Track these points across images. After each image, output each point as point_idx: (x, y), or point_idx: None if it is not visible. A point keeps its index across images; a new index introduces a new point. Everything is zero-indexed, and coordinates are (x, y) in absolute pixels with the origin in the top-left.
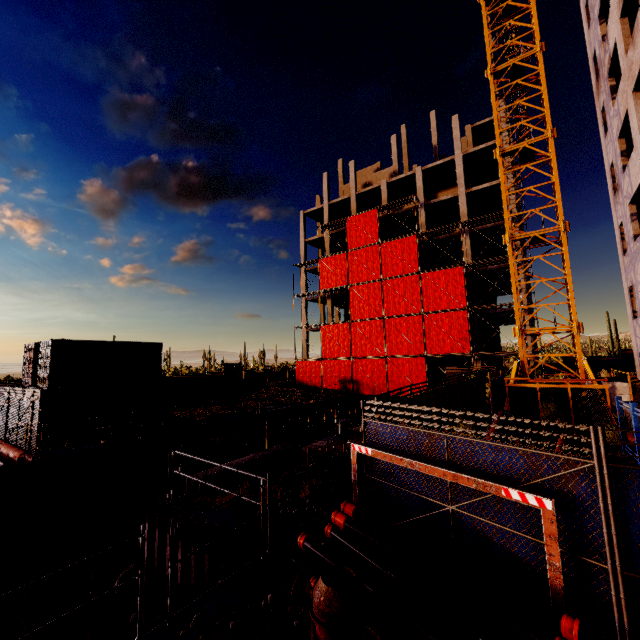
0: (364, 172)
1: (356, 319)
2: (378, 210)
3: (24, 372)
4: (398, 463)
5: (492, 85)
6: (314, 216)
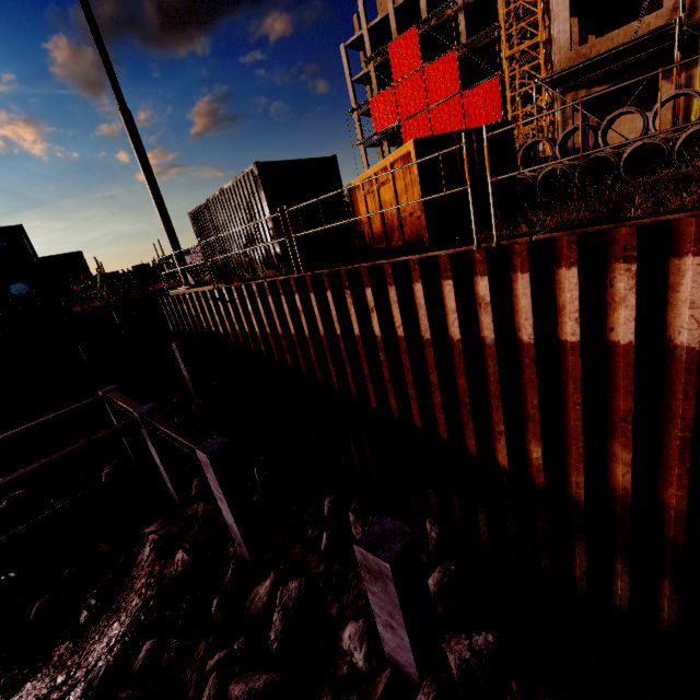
0: None
1: None
2: (418, 26)
3: None
4: None
5: None
6: (355, 46)
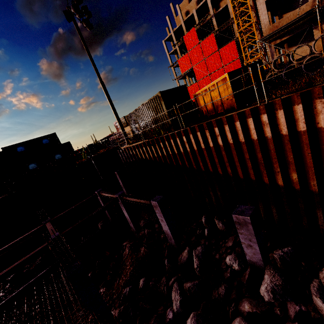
0: (183, 3)
1: (199, 80)
2: (195, 27)
3: (117, 129)
4: None
5: None
6: (168, 40)
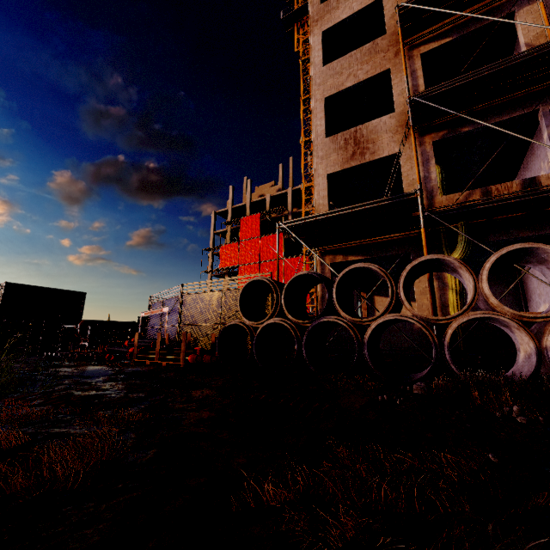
0: (263, 187)
1: None
2: (262, 214)
3: None
4: (149, 314)
5: (302, 148)
6: (223, 215)
